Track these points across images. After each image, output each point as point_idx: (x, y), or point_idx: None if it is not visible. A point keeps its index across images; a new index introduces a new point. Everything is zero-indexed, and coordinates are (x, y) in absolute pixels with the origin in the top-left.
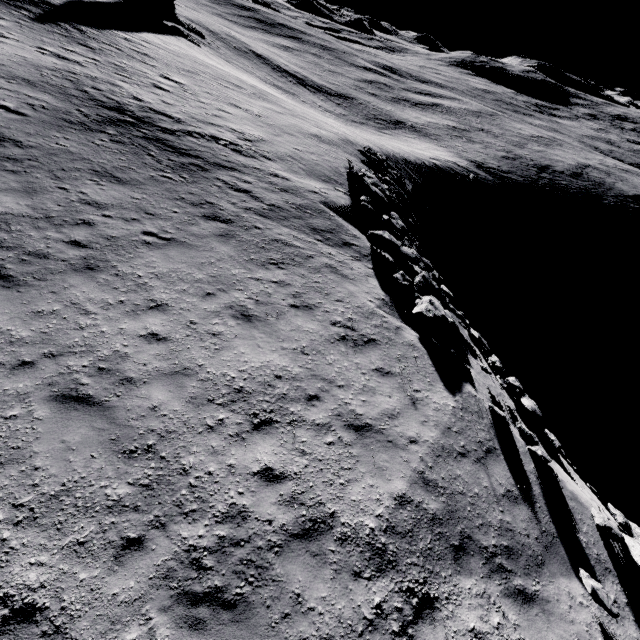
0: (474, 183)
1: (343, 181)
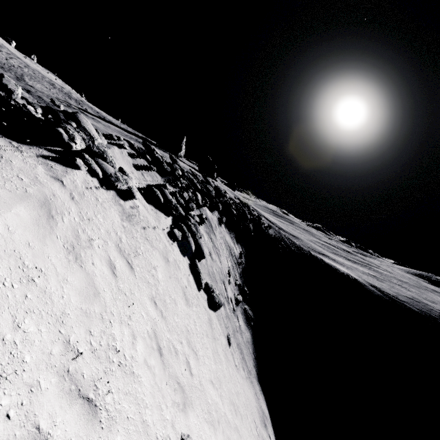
0: (356, 284)
1: (201, 178)
